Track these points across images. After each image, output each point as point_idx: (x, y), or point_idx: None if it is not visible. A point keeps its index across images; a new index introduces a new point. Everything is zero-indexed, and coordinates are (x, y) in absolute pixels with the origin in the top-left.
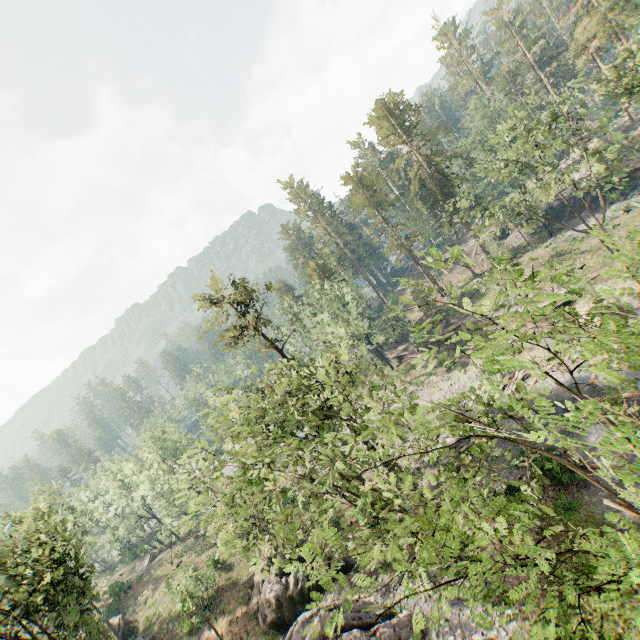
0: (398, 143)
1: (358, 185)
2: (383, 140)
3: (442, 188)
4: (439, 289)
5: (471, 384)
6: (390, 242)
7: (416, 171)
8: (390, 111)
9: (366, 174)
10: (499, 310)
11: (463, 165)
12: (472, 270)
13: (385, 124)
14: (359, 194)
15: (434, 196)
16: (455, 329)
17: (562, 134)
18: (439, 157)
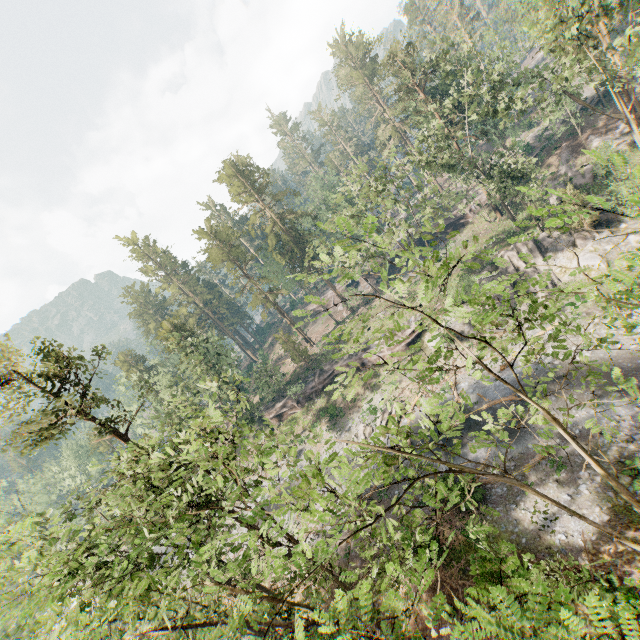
0: (251, 201)
1: (214, 239)
2: (236, 197)
3: (297, 243)
4: (308, 339)
5: (356, 428)
6: (254, 296)
7: (271, 227)
8: (240, 171)
9: (221, 228)
10: (366, 350)
11: (313, 223)
12: (334, 318)
13: (236, 182)
14: (216, 248)
15: (291, 250)
16: (330, 375)
17: (391, 193)
18: (291, 215)
